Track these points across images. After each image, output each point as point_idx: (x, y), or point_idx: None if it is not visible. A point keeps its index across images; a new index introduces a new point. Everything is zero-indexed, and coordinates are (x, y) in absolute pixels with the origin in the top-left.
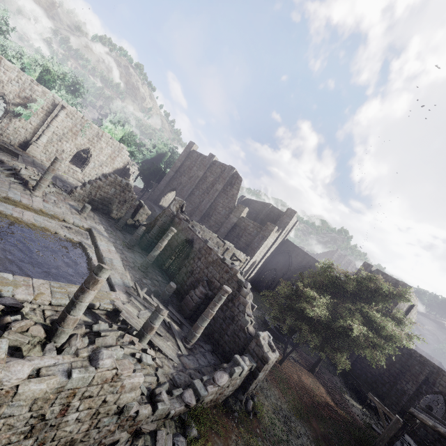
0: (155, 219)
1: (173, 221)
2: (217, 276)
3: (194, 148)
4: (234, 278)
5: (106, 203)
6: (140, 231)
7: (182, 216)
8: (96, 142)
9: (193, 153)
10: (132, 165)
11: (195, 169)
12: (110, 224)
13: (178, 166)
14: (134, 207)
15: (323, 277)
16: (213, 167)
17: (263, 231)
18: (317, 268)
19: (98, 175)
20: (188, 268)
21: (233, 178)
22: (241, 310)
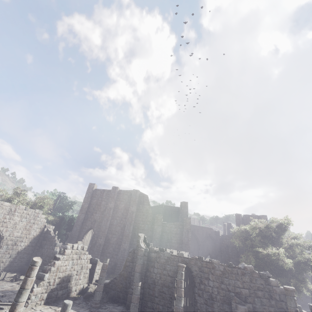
0: (124, 267)
1: (149, 258)
2: (238, 284)
3: (94, 188)
4: (254, 275)
5: (65, 283)
6: (138, 290)
7: (155, 248)
8: (8, 220)
9: (96, 191)
10: (50, 226)
11: (104, 203)
12: (86, 308)
13: (87, 207)
14: (106, 268)
15: (244, 236)
16: (120, 196)
17: (185, 225)
18: (213, 233)
19: (12, 256)
20: (204, 296)
21: (141, 198)
22: (286, 300)
